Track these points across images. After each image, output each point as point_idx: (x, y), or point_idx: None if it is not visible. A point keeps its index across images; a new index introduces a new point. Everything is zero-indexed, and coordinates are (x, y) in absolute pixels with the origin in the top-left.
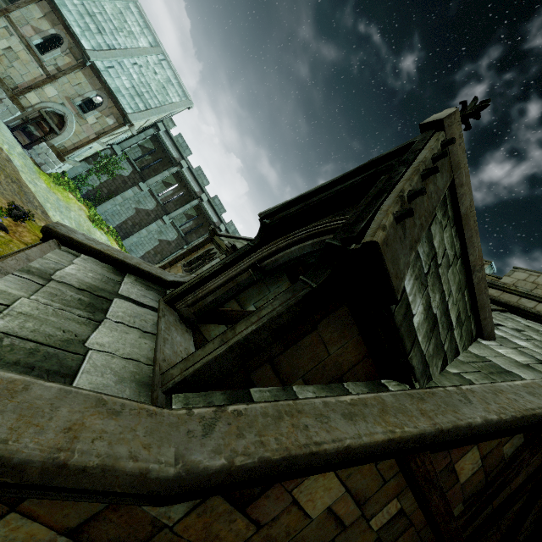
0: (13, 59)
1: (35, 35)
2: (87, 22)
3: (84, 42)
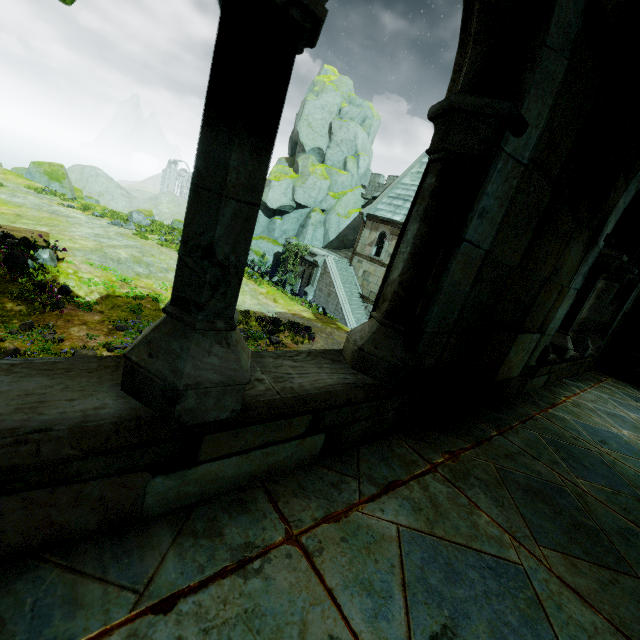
0: (368, 277)
1: (371, 248)
2: (395, 204)
3: (396, 218)
